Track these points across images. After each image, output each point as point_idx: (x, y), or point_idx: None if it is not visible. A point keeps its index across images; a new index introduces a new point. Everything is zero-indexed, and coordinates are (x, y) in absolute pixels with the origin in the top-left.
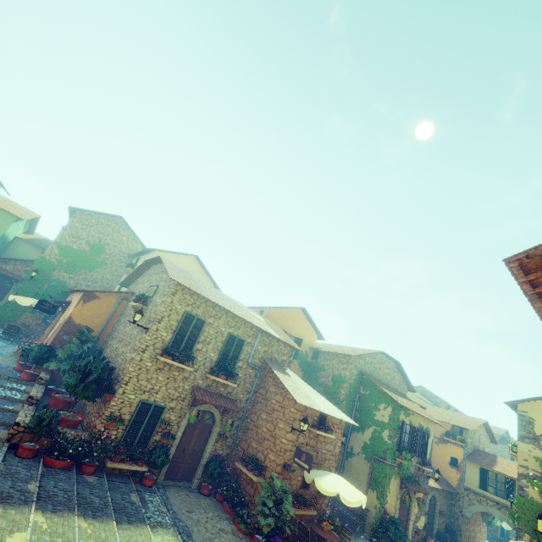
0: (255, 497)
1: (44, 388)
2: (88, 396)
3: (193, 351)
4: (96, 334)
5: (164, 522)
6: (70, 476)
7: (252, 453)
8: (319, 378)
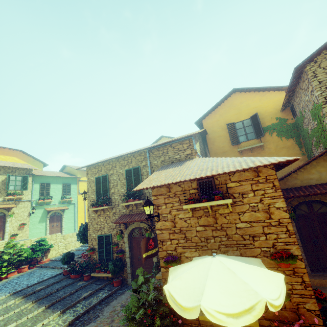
0: None
1: None
2: (85, 242)
3: (111, 195)
4: None
5: (79, 311)
6: (69, 282)
7: None
8: (306, 129)
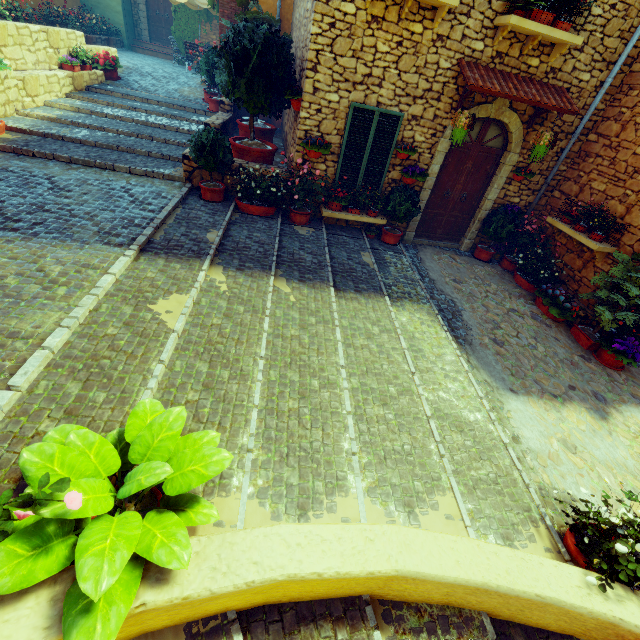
0: (583, 273)
1: (229, 116)
2: (262, 107)
3: None
4: (273, 12)
5: (414, 293)
6: (272, 226)
7: (590, 202)
8: None
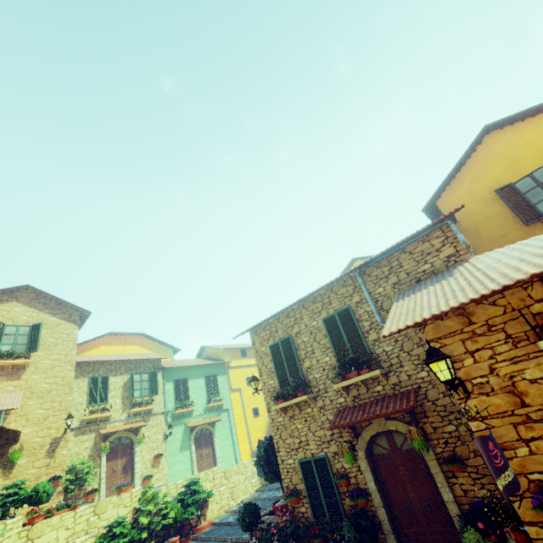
0: None
1: None
2: (273, 478)
3: (305, 373)
4: None
5: None
6: None
7: None
8: None
